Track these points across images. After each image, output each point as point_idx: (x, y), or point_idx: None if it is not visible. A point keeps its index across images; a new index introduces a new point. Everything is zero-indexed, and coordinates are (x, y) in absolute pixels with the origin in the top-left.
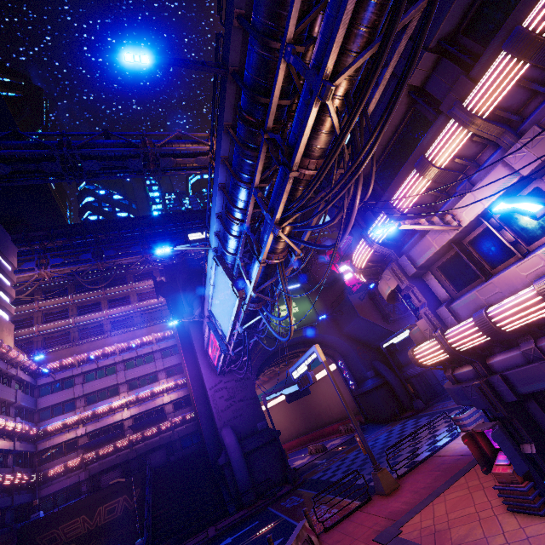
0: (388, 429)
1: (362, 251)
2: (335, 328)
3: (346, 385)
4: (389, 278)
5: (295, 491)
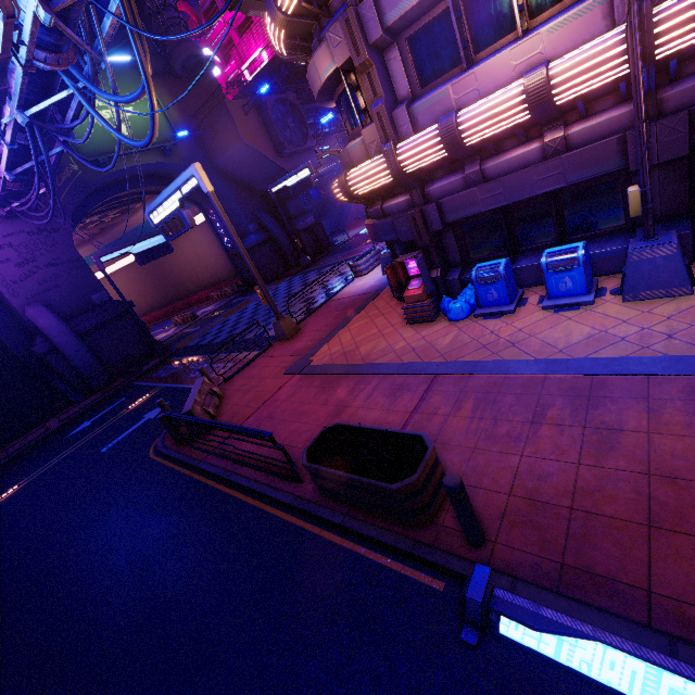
0: (273, 288)
1: None
2: (204, 157)
3: (219, 243)
4: (338, 41)
5: (169, 361)
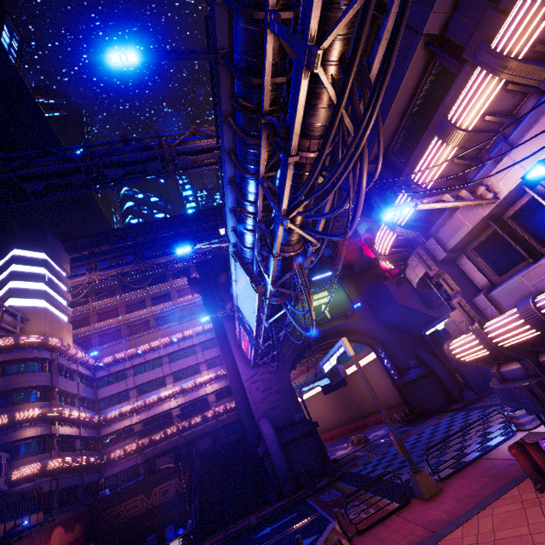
0: (435, 422)
1: (383, 236)
2: (372, 316)
3: (387, 374)
4: (416, 264)
5: (334, 484)
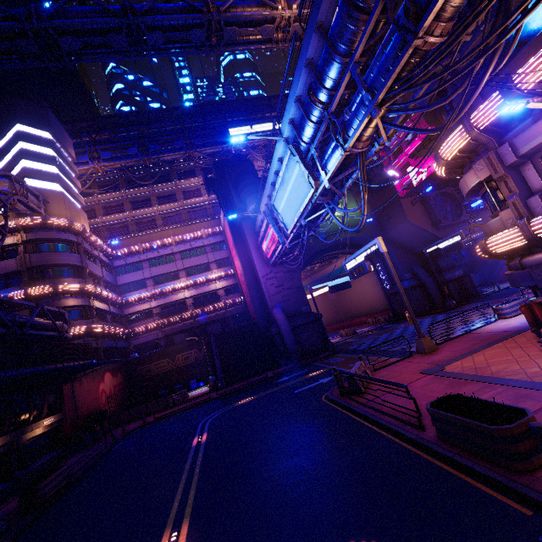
0: (418, 321)
1: (456, 140)
2: (380, 232)
3: (380, 285)
4: (481, 168)
5: (335, 355)
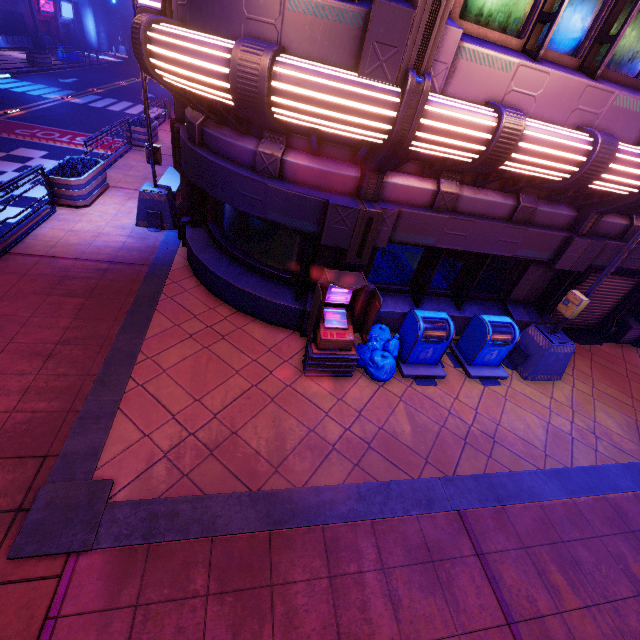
0: None
1: None
2: None
3: None
4: None
5: None
